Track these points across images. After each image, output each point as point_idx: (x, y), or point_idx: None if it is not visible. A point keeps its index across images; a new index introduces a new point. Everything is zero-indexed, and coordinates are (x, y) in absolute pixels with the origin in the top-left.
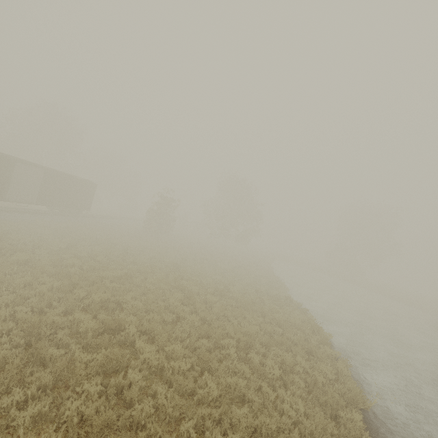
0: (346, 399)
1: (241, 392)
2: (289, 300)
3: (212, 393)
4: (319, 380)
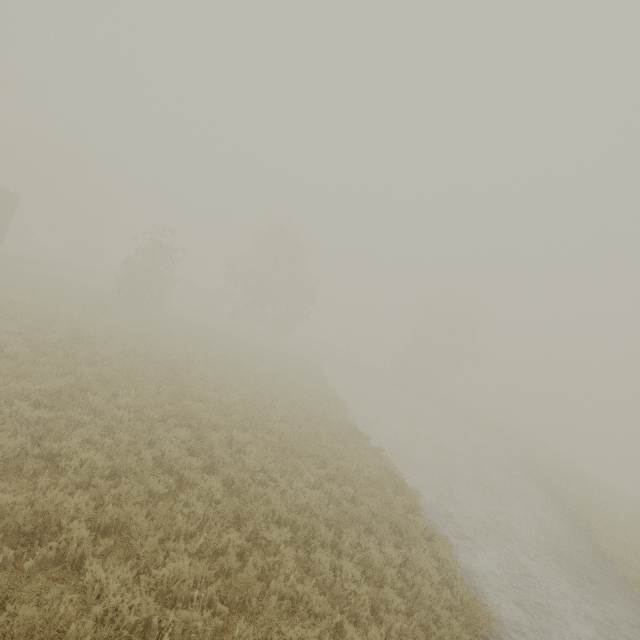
0: (462, 619)
1: None
2: (356, 434)
3: None
4: (425, 592)
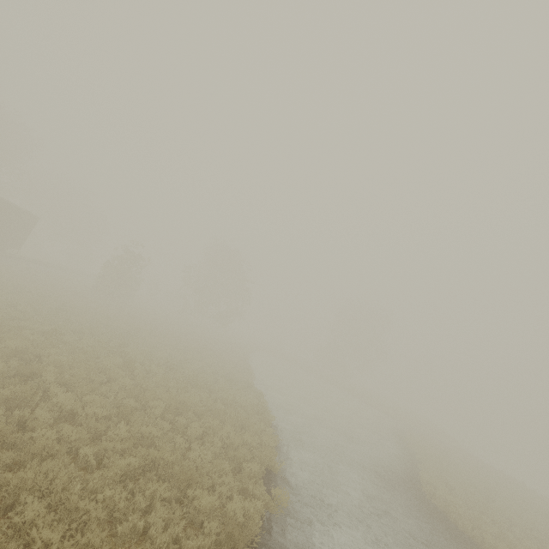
0: (257, 459)
1: (154, 441)
2: (247, 385)
3: (122, 436)
4: (238, 442)
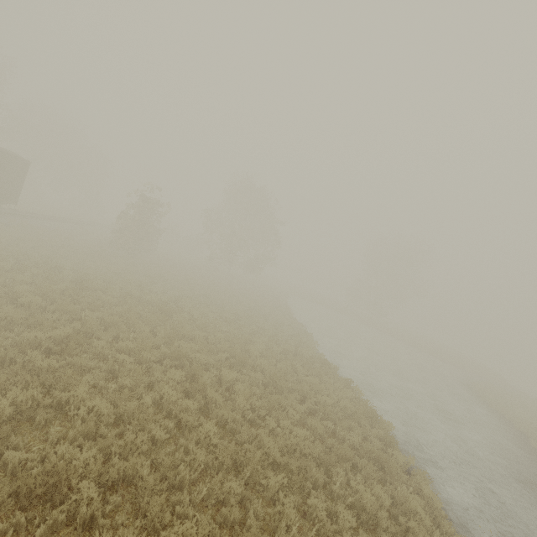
0: None
1: None
2: (328, 366)
3: None
4: None
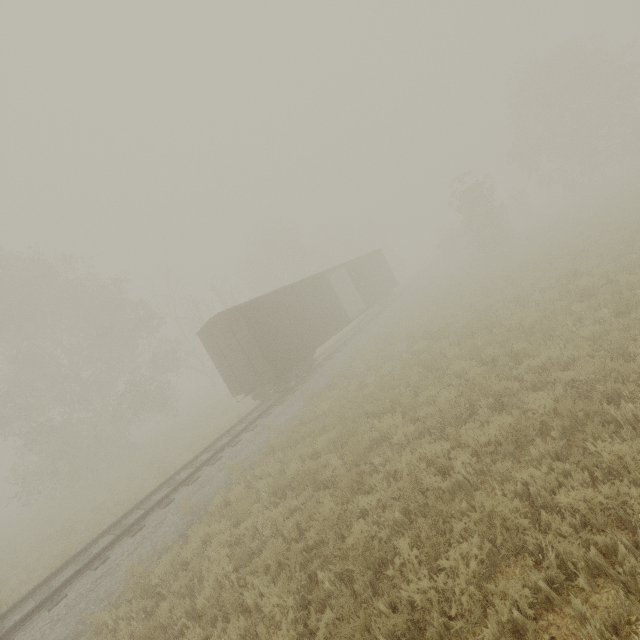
0: None
1: None
2: None
3: None
4: None
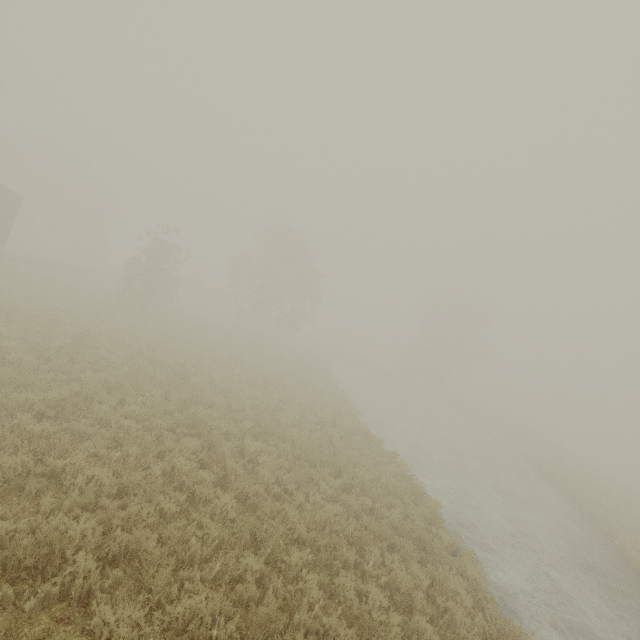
0: None
1: None
2: (370, 438)
3: None
4: (458, 619)
